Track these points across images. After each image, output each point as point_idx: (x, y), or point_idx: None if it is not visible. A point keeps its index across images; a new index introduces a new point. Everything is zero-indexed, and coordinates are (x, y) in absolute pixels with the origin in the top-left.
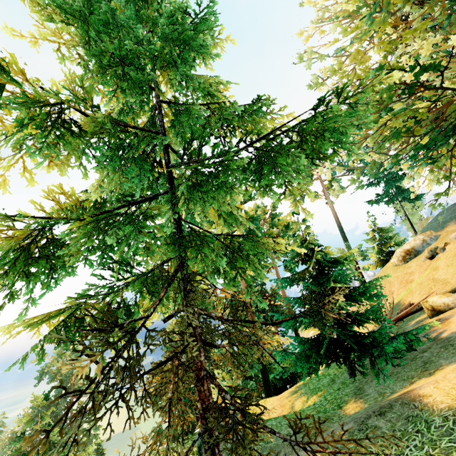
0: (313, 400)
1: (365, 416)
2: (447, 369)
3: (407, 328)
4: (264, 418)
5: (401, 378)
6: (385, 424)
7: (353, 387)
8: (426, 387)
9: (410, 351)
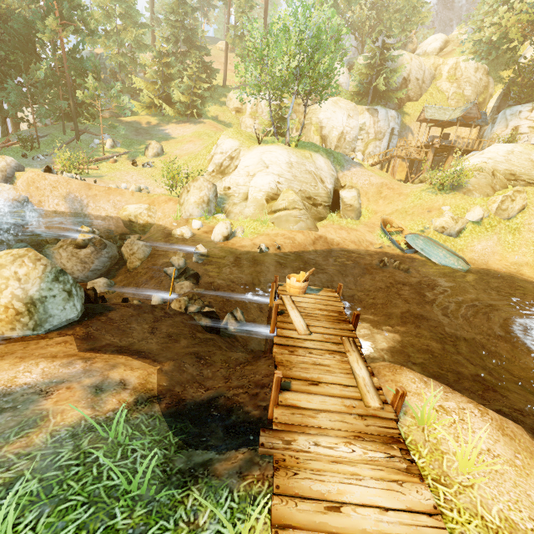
0: None
1: None
2: None
3: None
4: None
5: None
6: None
7: None
8: None
9: None
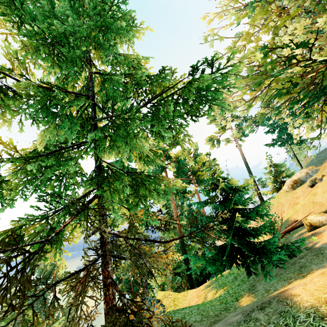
0: (220, 293)
1: (250, 309)
2: (315, 273)
3: (292, 239)
4: (186, 305)
5: (283, 279)
6: (263, 317)
7: (248, 284)
8: (297, 288)
9: (292, 257)
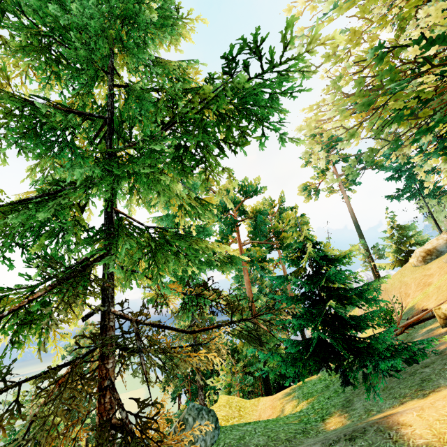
0: (301, 407)
1: (335, 438)
2: (442, 392)
3: (417, 336)
4: (255, 418)
5: (393, 395)
6: None
7: (343, 397)
8: (408, 413)
9: (412, 364)
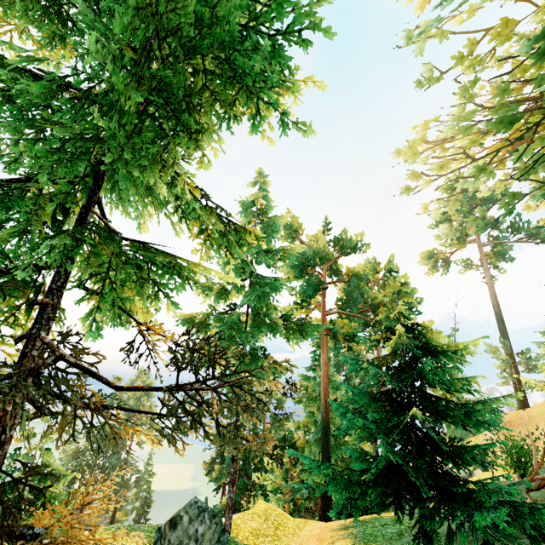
0: None
1: None
2: None
3: None
4: None
5: None
6: None
7: None
8: None
9: (539, 543)
